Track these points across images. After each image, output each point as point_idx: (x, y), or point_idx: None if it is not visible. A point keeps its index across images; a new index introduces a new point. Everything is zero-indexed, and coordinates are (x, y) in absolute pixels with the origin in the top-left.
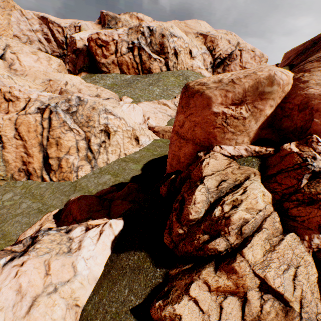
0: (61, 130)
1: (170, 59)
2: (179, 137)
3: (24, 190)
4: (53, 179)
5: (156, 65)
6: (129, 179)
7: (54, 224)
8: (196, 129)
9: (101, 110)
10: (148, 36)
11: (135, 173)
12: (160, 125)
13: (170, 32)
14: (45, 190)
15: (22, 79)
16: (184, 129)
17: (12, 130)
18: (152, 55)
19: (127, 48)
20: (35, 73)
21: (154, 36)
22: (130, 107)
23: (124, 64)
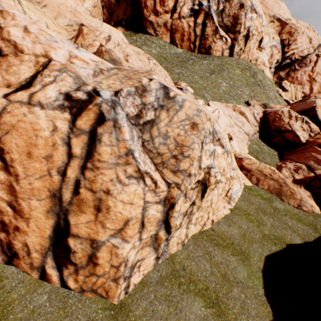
0: (116, 173)
1: (238, 43)
2: None
3: None
4: (68, 282)
5: (219, 45)
6: None
7: None
8: None
9: (207, 131)
10: (222, 0)
11: (260, 313)
12: (244, 153)
13: (252, 4)
14: None
15: (38, 9)
16: None
17: None
18: (219, 30)
19: (190, 9)
20: (59, 6)
21: (230, 3)
22: (214, 113)
23: (178, 32)
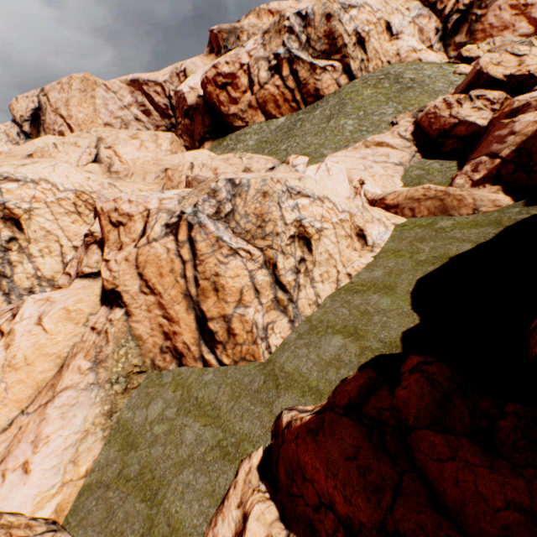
0: (216, 258)
1: (353, 57)
2: None
3: (179, 393)
4: (223, 360)
5: (327, 79)
6: (396, 344)
7: (271, 506)
8: None
9: (279, 192)
10: (300, 31)
11: (402, 323)
12: (392, 189)
13: (342, 3)
14: (218, 391)
15: (129, 182)
16: None
17: (135, 279)
18: (315, 64)
19: (268, 70)
20: (142, 167)
21: (312, 25)
22: (320, 170)
23: (269, 102)
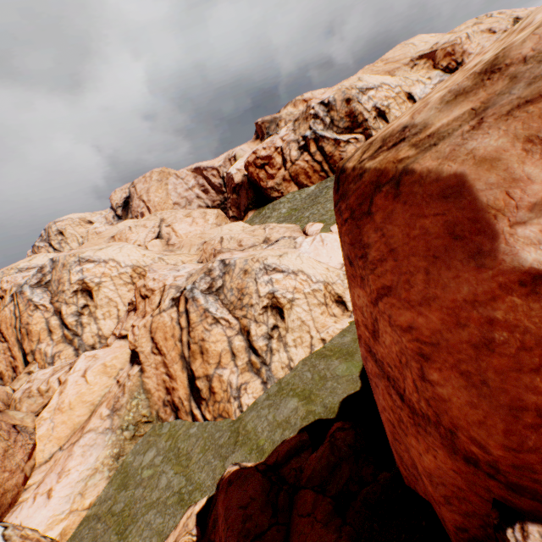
0: (203, 326)
1: (374, 128)
2: (383, 374)
3: (169, 443)
4: (206, 416)
5: (352, 149)
6: (334, 409)
7: None
8: (437, 374)
9: (257, 270)
10: (324, 115)
11: (346, 390)
12: None
13: (359, 88)
14: (195, 443)
15: (175, 255)
16: (384, 348)
17: (149, 341)
18: (339, 139)
19: (298, 149)
20: (190, 240)
21: (334, 109)
22: (315, 241)
23: (300, 174)
